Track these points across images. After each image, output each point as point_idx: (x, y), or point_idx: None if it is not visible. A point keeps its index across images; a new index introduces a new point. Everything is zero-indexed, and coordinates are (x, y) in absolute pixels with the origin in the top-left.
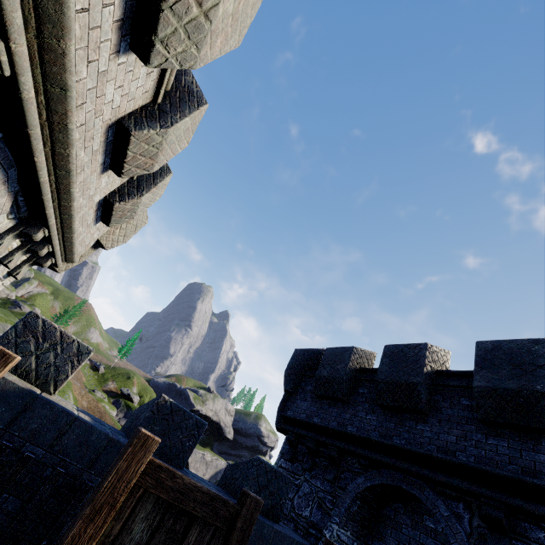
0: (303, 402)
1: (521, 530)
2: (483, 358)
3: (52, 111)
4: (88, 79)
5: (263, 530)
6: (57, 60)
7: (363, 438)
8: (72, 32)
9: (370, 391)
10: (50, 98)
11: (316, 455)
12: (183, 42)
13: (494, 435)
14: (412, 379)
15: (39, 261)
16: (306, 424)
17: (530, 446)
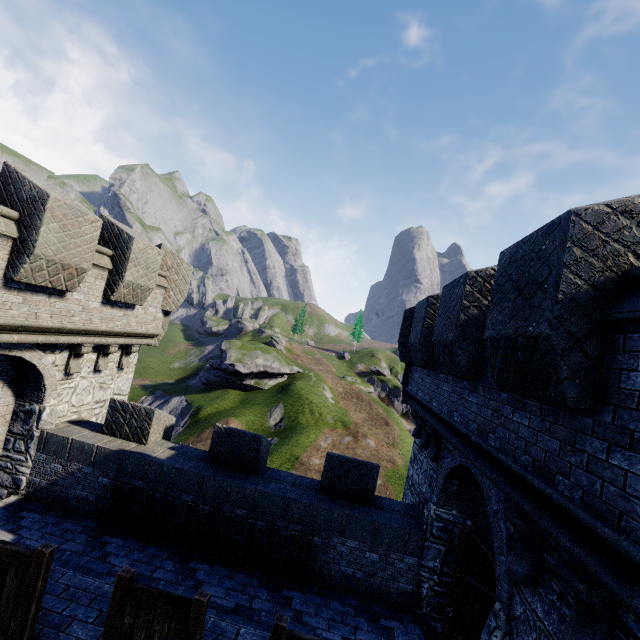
0: (415, 373)
1: (553, 542)
2: (498, 286)
3: None
4: None
5: (333, 515)
6: None
7: (438, 415)
8: None
9: None
10: None
11: None
12: None
13: (520, 408)
14: (448, 336)
15: (128, 351)
16: (415, 399)
17: (546, 426)
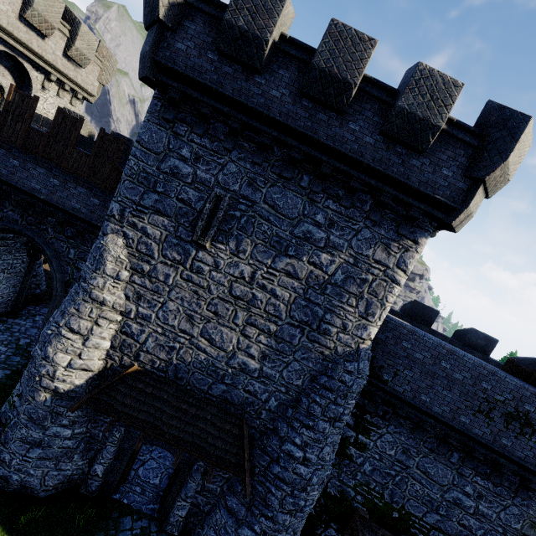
0: None
1: None
2: None
3: None
4: None
5: None
6: None
7: None
8: None
9: None
10: None
11: None
12: None
13: None
14: None
15: (76, 96)
16: None
17: None
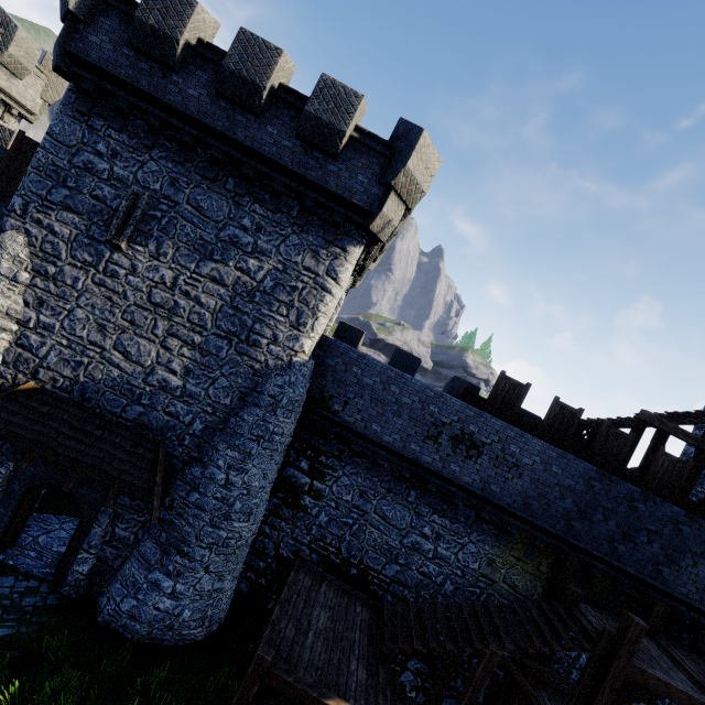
0: None
1: None
2: None
3: None
4: None
5: None
6: None
7: None
8: None
9: None
10: None
11: None
12: None
13: None
14: None
15: (9, 112)
16: None
17: None
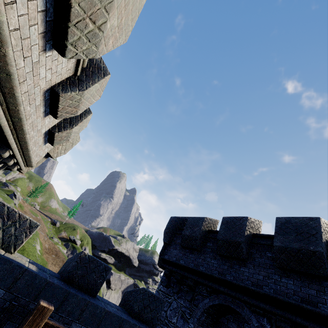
0: (174, 250)
1: None
2: (279, 228)
3: (3, 86)
4: (26, 67)
5: None
6: (1, 58)
7: (208, 275)
8: (8, 43)
9: (214, 245)
10: (0, 79)
11: (181, 283)
12: (86, 43)
13: (285, 276)
14: (238, 239)
15: (9, 168)
16: (175, 264)
17: (306, 284)
